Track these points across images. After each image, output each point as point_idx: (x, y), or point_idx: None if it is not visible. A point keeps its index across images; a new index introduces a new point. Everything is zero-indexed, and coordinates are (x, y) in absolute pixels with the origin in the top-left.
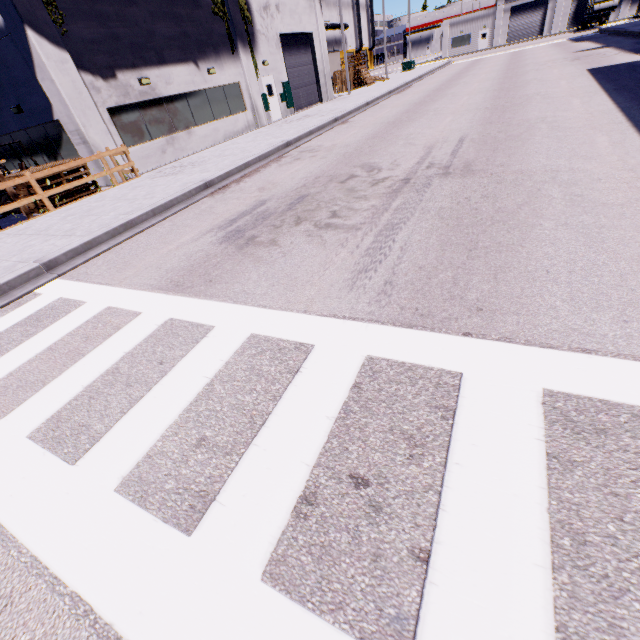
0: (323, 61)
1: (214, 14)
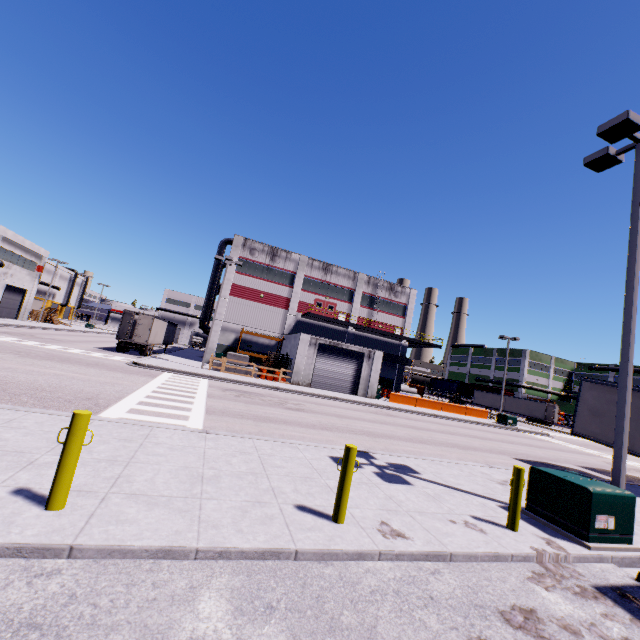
0: (29, 303)
1: None
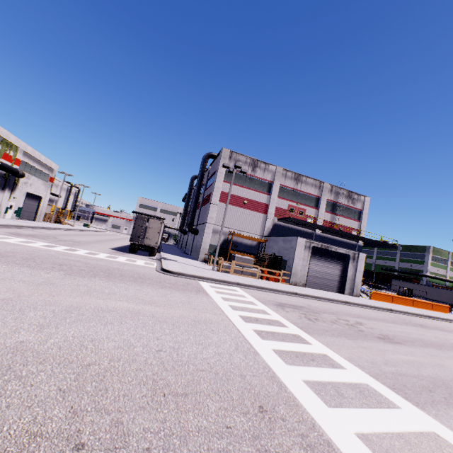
0: (43, 207)
1: (3, 177)
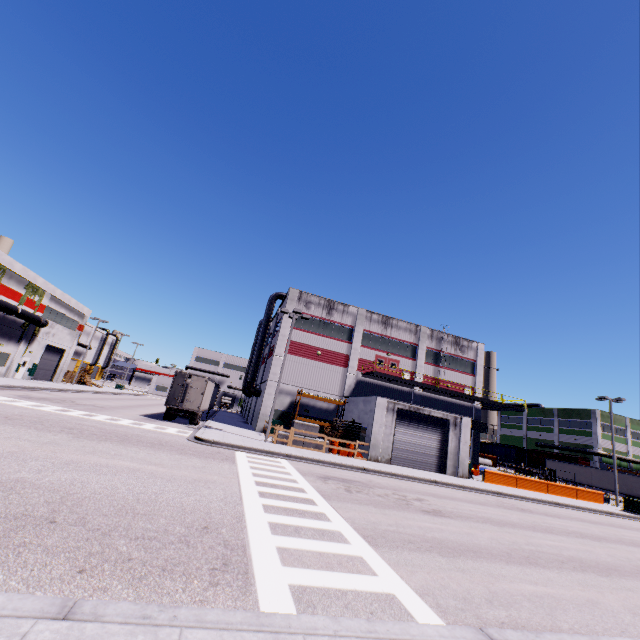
0: (65, 363)
1: (21, 327)
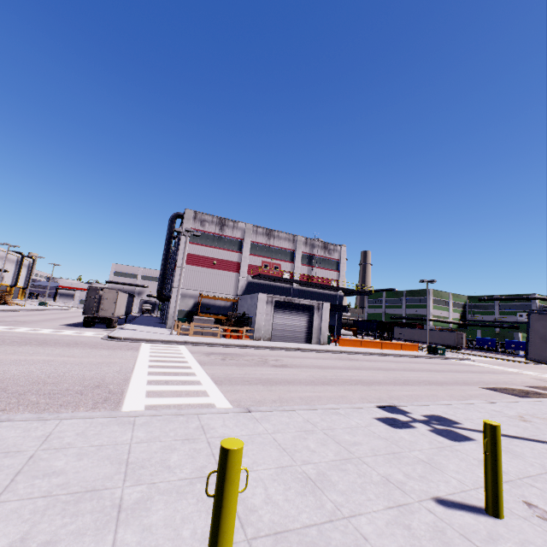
0: None
1: None
